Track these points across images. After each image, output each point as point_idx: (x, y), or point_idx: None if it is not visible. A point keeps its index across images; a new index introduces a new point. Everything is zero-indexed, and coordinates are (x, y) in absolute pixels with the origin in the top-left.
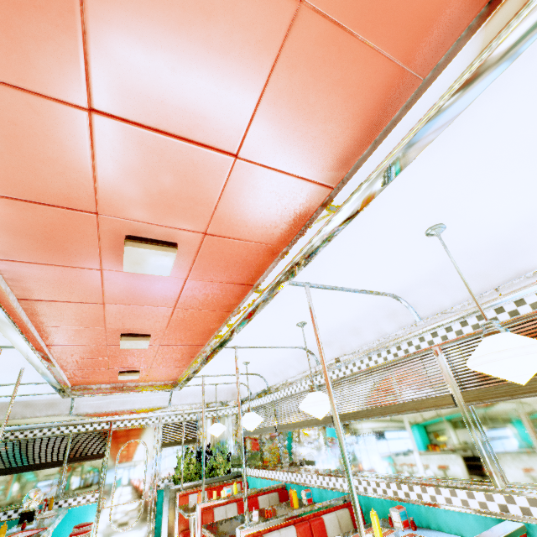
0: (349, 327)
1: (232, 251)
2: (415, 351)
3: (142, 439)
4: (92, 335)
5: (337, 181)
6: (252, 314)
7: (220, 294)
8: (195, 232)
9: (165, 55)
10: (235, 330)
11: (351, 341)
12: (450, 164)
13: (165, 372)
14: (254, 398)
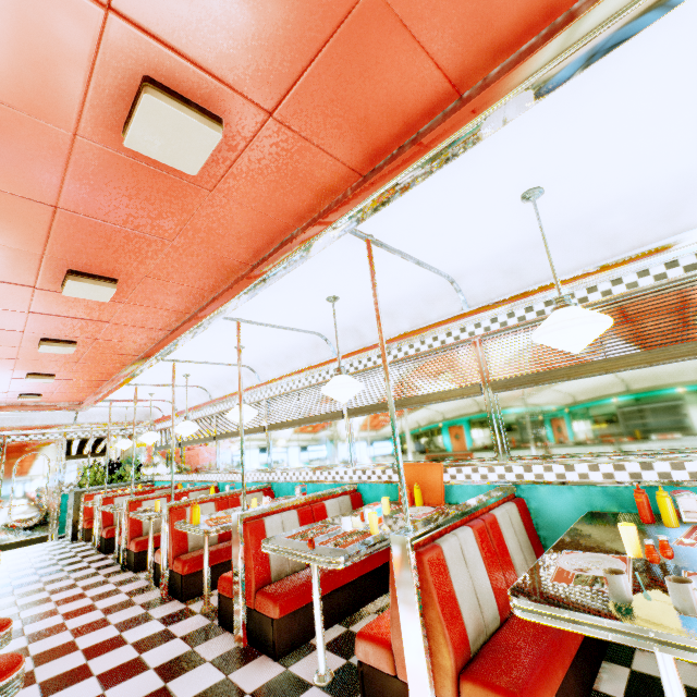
0: (227, 378)
1: (117, 344)
2: (257, 400)
3: (43, 452)
4: (0, 372)
5: (171, 329)
6: (138, 372)
7: (114, 358)
8: (89, 338)
9: (68, 306)
10: (129, 378)
11: (230, 388)
12: (221, 334)
13: (70, 396)
14: (166, 420)
